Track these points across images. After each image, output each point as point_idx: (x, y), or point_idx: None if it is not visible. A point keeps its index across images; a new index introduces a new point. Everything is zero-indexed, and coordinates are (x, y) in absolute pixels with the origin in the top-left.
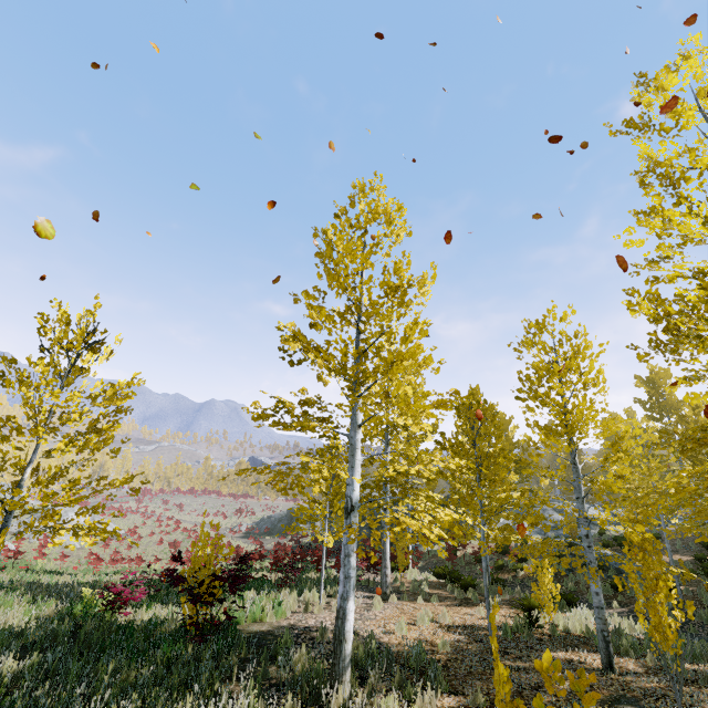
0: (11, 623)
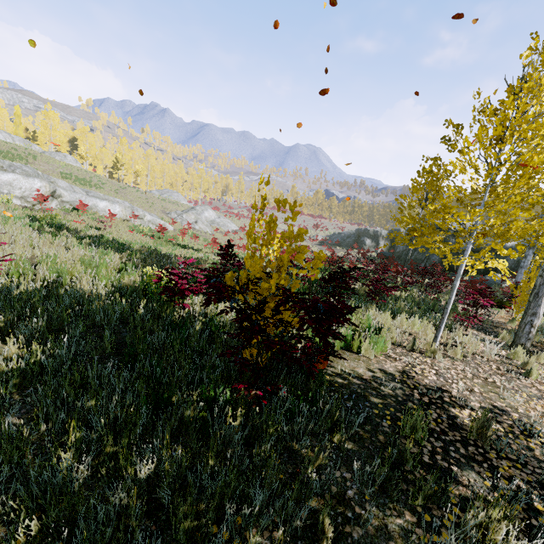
0: (86, 286)
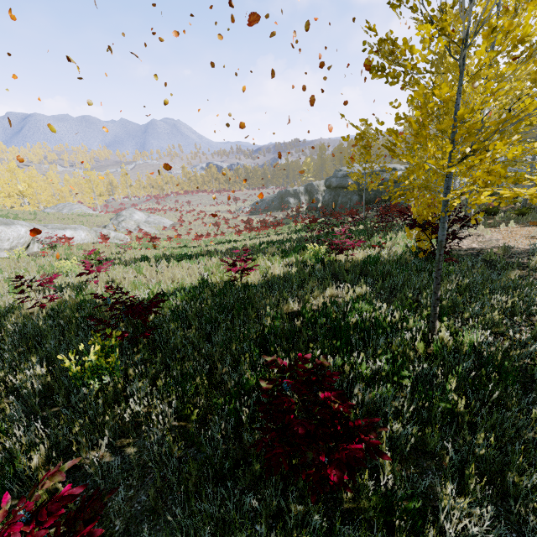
0: (277, 269)
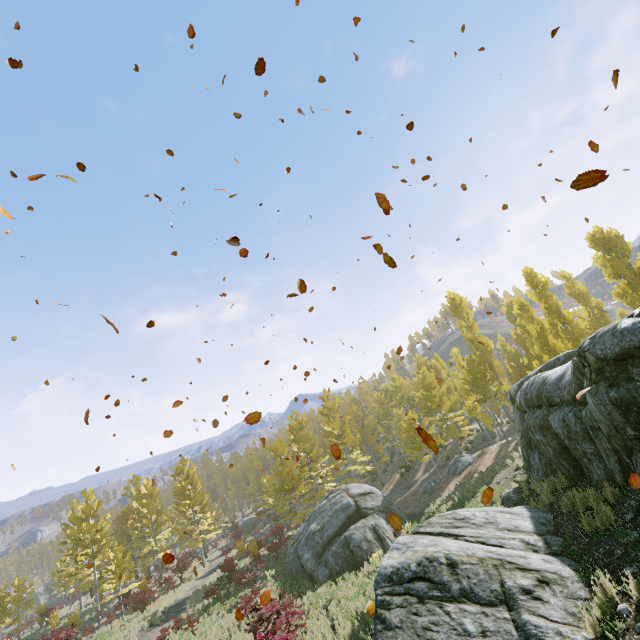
0: None
